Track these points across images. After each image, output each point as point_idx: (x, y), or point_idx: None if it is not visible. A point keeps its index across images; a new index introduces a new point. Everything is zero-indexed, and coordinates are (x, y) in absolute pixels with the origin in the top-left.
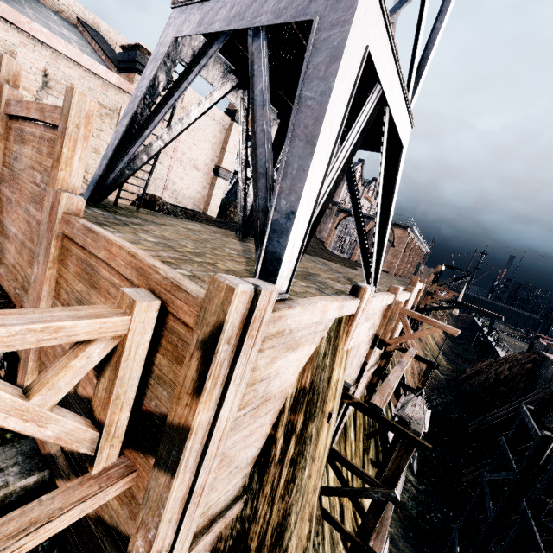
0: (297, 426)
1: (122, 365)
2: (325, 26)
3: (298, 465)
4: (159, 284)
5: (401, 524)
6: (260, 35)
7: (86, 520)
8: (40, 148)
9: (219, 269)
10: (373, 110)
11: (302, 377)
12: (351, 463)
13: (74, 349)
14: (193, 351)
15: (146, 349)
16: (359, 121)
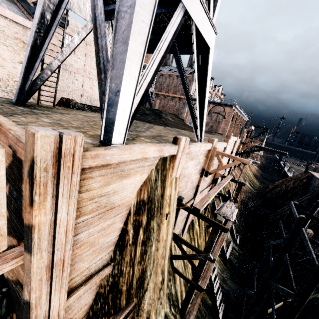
0: (143, 223)
1: None
2: None
3: (147, 244)
4: (12, 140)
5: (229, 271)
6: None
7: (11, 283)
8: None
9: (87, 134)
10: (180, 21)
11: (140, 194)
12: (185, 241)
13: None
14: (26, 178)
15: (4, 181)
16: (168, 29)
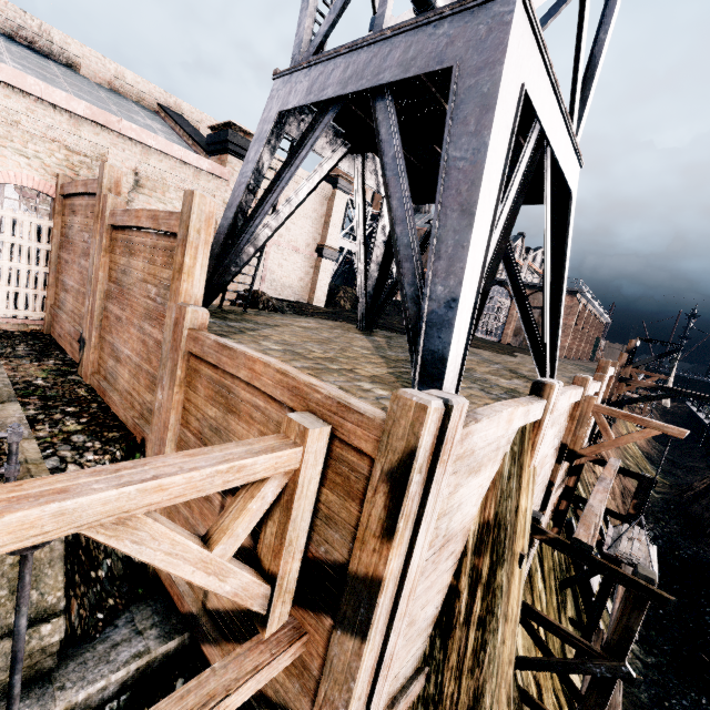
0: (483, 573)
1: (295, 504)
2: (468, 71)
3: (488, 626)
4: (321, 405)
5: None
6: (384, 94)
7: None
8: (153, 258)
9: (361, 376)
10: (532, 156)
11: (485, 507)
12: (554, 624)
13: (248, 489)
14: (376, 484)
15: (317, 484)
16: (517, 174)
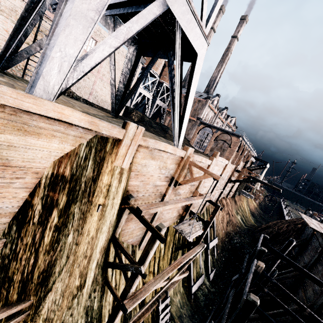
0: (59, 203)
1: None
2: None
3: (62, 232)
4: None
5: (191, 309)
6: None
7: None
8: None
9: None
10: (160, 13)
11: (59, 166)
12: (122, 247)
13: None
14: None
15: None
16: (141, 14)
